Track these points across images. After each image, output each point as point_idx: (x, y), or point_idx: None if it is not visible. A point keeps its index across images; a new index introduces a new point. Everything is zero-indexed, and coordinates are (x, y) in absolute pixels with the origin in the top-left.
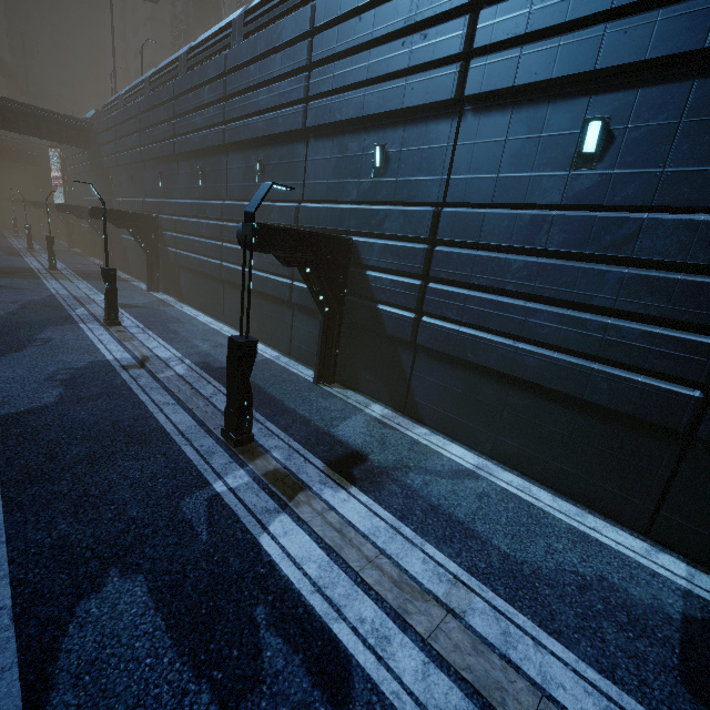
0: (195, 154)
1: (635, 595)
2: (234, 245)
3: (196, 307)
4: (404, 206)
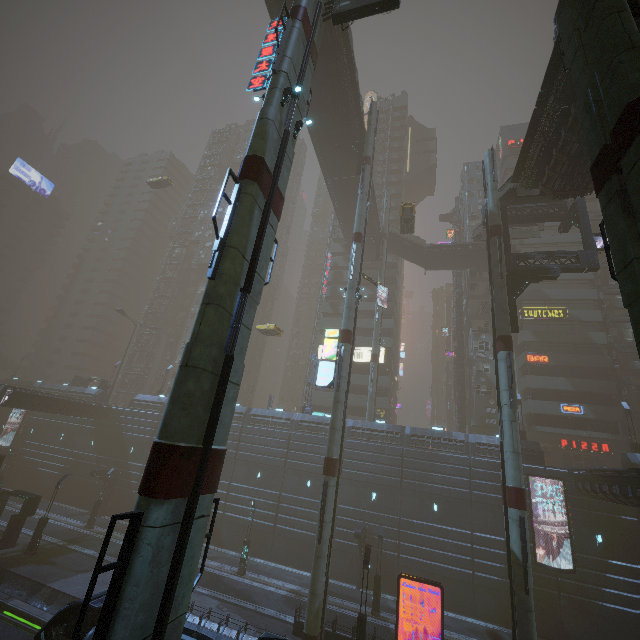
0: (255, 463)
1: (479, 629)
2: (288, 516)
3: (240, 551)
4: (387, 515)
